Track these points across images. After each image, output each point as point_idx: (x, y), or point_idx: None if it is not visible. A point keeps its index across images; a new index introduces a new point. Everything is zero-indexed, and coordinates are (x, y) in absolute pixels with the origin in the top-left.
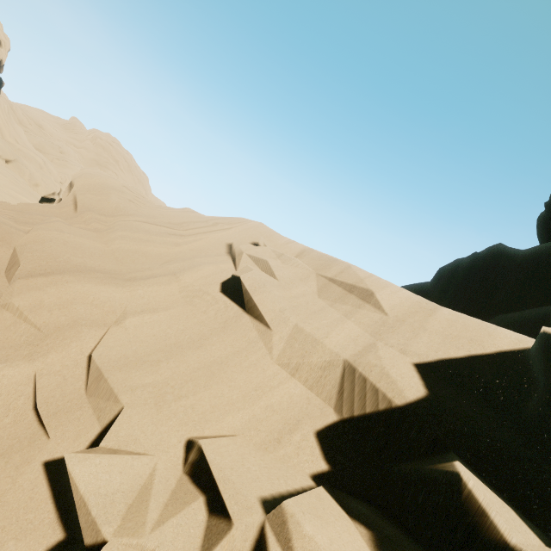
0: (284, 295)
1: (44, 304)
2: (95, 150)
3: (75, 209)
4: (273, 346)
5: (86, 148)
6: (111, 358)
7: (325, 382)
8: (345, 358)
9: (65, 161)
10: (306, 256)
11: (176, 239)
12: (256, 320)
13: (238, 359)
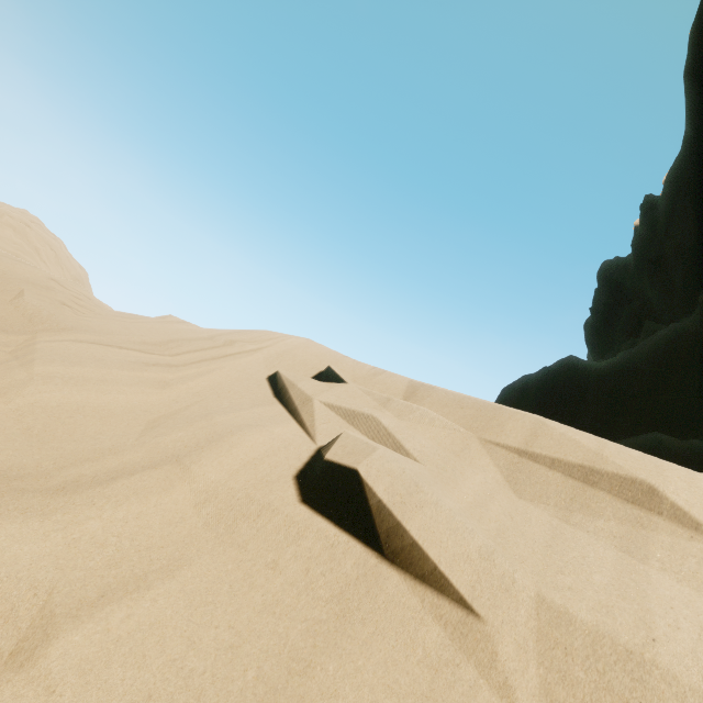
0: (459, 504)
1: None
2: (0, 231)
3: None
4: (510, 679)
5: None
6: None
7: None
8: None
9: None
10: (428, 400)
11: (162, 374)
12: (423, 587)
13: None
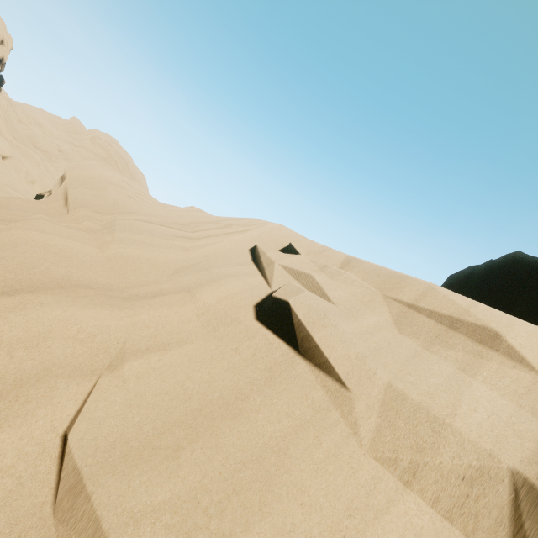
0: (353, 330)
1: (2, 340)
2: (94, 149)
3: (65, 205)
4: (358, 421)
5: (85, 147)
6: (99, 445)
7: (477, 510)
8: (513, 467)
9: (63, 159)
10: (356, 269)
11: (185, 243)
12: (319, 370)
13: (305, 443)
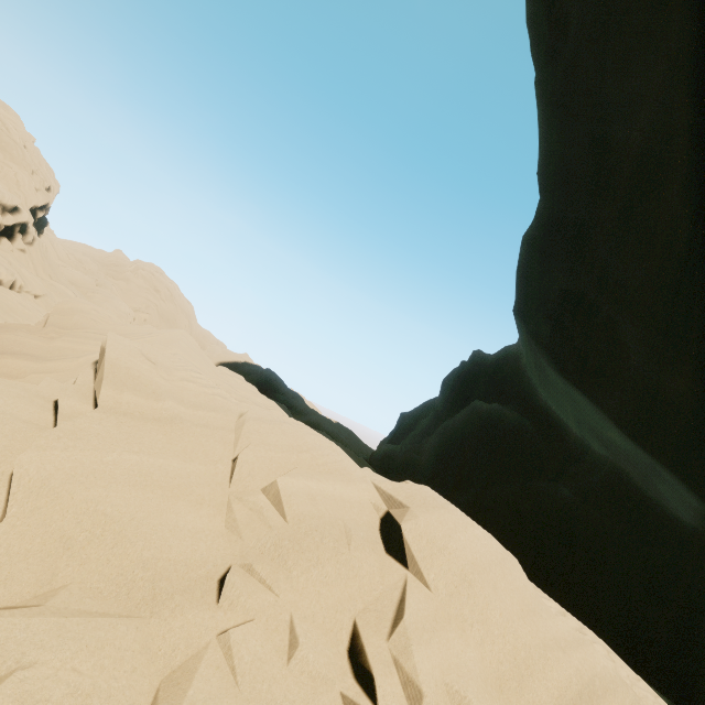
0: None
1: None
2: (136, 281)
3: (44, 326)
4: None
5: (126, 279)
6: None
7: None
8: None
9: (99, 294)
10: None
11: None
12: None
13: None
